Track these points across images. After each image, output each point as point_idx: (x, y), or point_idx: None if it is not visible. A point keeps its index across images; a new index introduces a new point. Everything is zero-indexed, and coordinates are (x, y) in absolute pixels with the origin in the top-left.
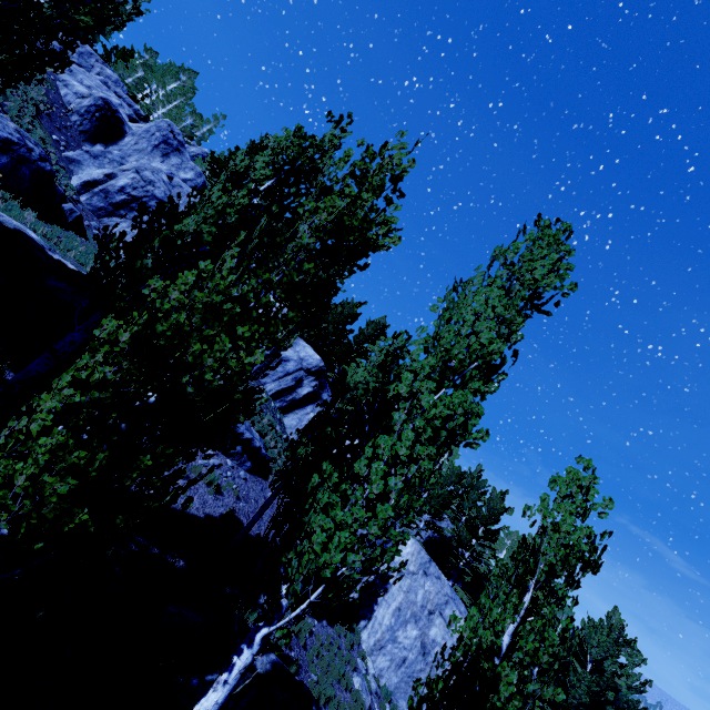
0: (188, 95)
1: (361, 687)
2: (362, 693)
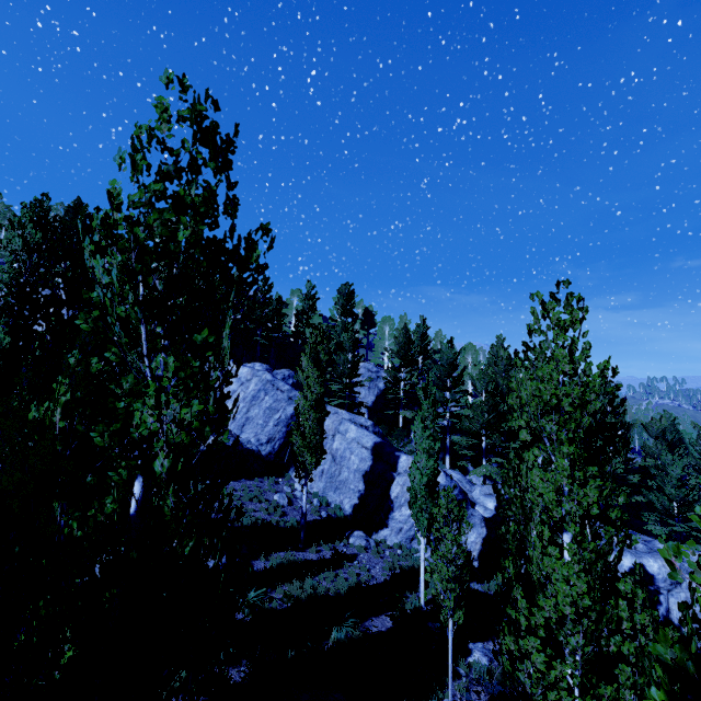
0: (8, 216)
1: (278, 498)
2: (280, 500)
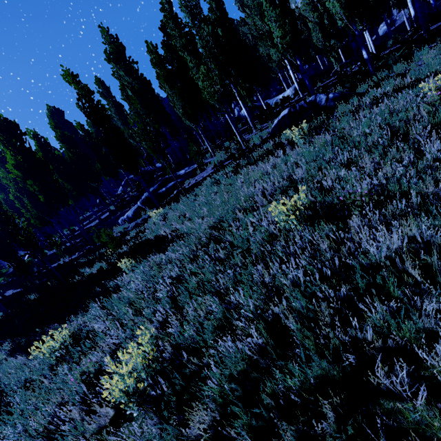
0: None
1: None
2: None
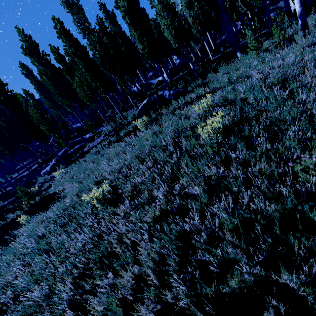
0: None
1: None
2: None
